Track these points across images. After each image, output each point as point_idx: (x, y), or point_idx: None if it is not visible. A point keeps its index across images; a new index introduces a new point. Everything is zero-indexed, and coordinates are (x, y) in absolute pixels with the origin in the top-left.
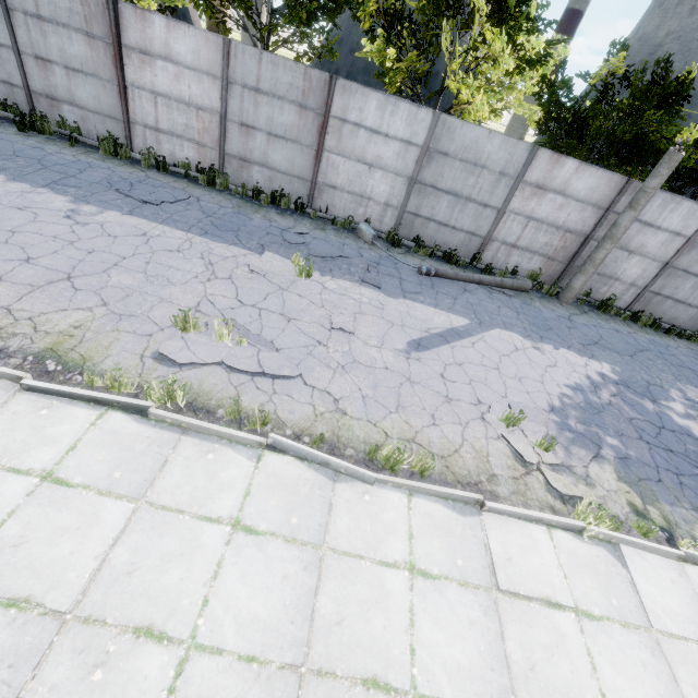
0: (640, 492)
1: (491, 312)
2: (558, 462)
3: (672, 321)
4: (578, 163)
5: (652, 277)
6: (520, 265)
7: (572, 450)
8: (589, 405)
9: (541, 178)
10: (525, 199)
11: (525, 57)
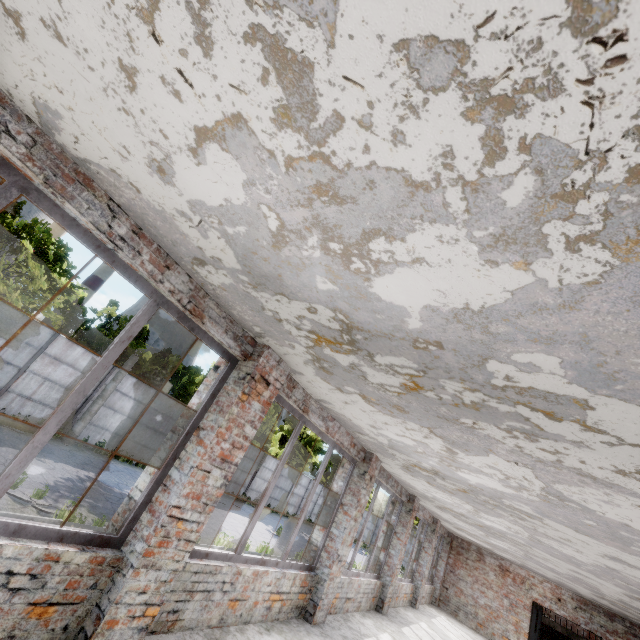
0: (102, 517)
1: (1, 438)
2: (49, 504)
3: (141, 460)
4: (85, 350)
5: (129, 429)
6: (33, 415)
7: (60, 500)
8: (76, 486)
9: (59, 353)
10: (44, 364)
11: (56, 286)
